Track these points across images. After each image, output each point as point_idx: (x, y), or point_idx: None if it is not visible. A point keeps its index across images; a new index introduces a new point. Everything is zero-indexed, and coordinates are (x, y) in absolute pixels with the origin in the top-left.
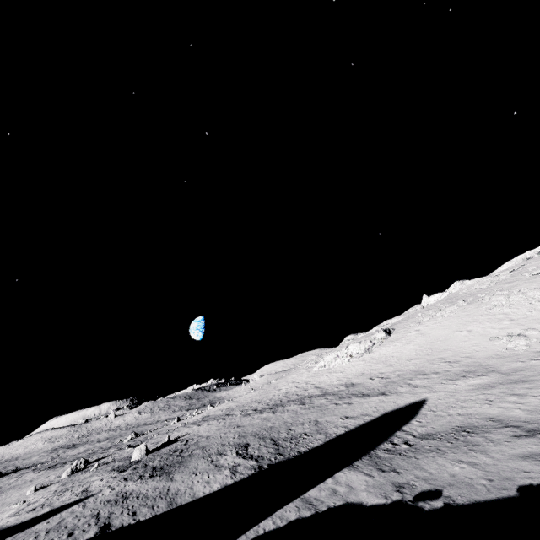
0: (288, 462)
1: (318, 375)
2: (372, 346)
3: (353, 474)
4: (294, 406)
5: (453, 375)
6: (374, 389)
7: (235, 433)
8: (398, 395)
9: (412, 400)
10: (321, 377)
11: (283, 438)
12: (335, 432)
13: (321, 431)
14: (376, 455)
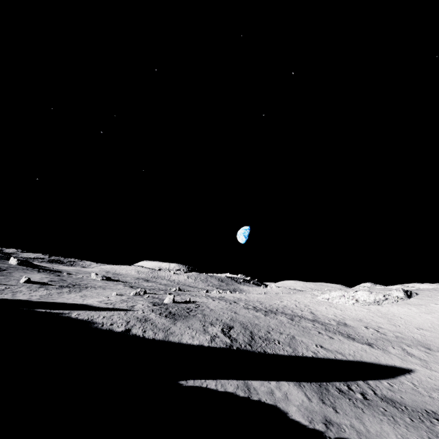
0: (251, 353)
1: (319, 303)
2: (383, 300)
3: (295, 389)
4: (283, 318)
5: None
6: (363, 337)
7: (230, 316)
8: (385, 353)
9: (396, 364)
10: (320, 306)
11: (260, 336)
12: (303, 352)
13: (291, 346)
14: (326, 387)
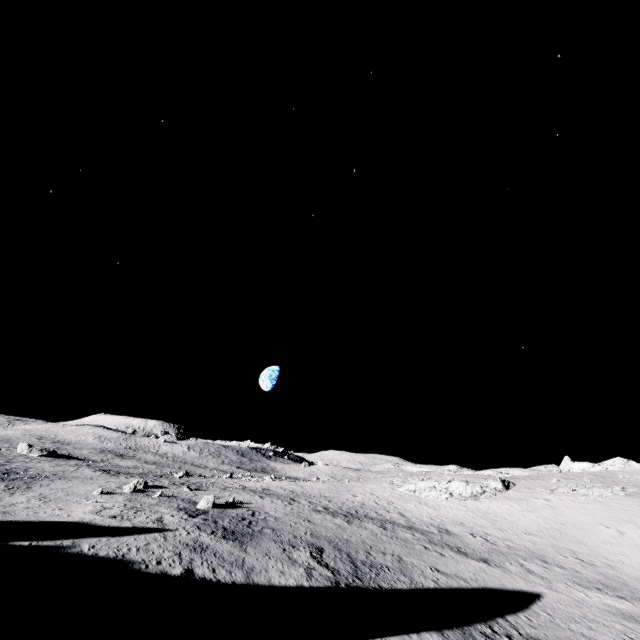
0: (367, 592)
1: (404, 498)
2: (481, 493)
3: None
4: (373, 525)
5: (584, 580)
6: (474, 550)
7: (307, 528)
8: (505, 572)
9: (522, 587)
10: (407, 503)
11: (362, 560)
12: (422, 582)
13: (405, 573)
14: (471, 633)
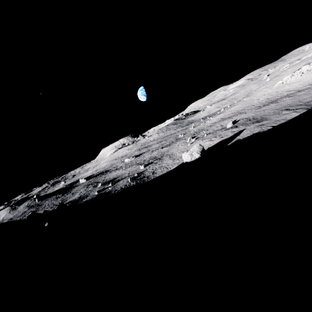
0: None
1: (280, 87)
2: None
3: None
4: (286, 98)
5: None
6: None
7: (270, 110)
8: None
9: None
10: (284, 88)
11: (303, 103)
12: None
13: None
14: None
